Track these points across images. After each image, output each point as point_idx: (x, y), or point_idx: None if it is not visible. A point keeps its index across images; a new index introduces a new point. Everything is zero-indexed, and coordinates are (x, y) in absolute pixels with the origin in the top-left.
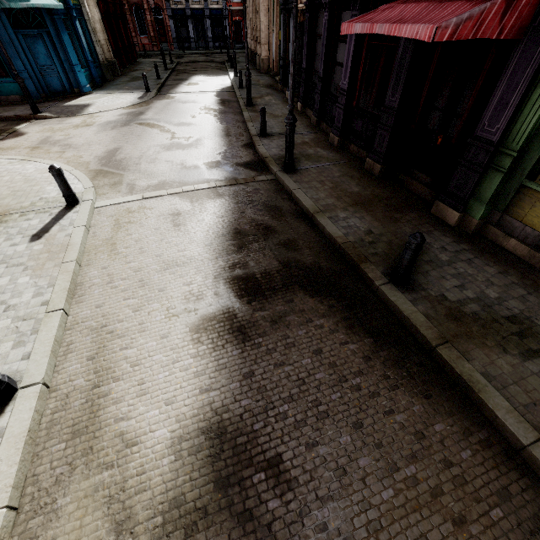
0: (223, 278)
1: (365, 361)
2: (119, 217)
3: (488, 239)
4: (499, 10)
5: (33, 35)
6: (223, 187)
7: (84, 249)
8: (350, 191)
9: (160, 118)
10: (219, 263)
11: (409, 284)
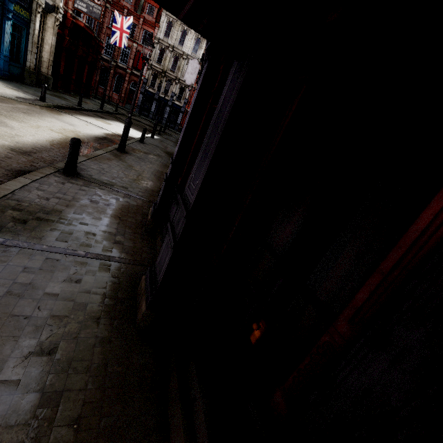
0: None
1: None
2: None
3: None
4: None
5: None
6: None
7: None
8: None
9: None
10: None
11: None
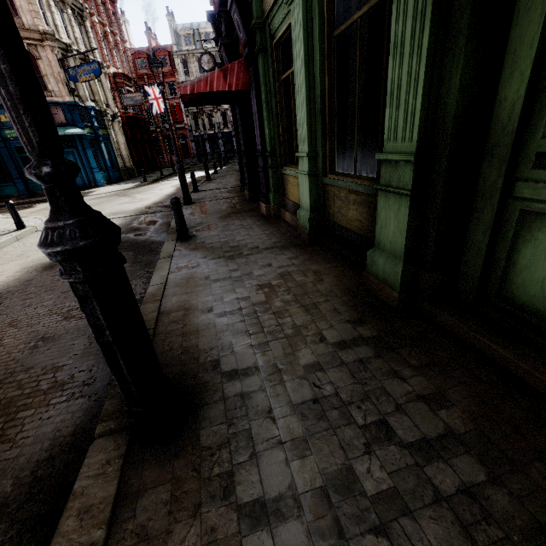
0: None
1: None
2: None
3: (281, 218)
4: (220, 76)
5: (67, 152)
6: (133, 216)
7: (5, 247)
8: (217, 208)
9: (137, 192)
10: None
11: (188, 240)
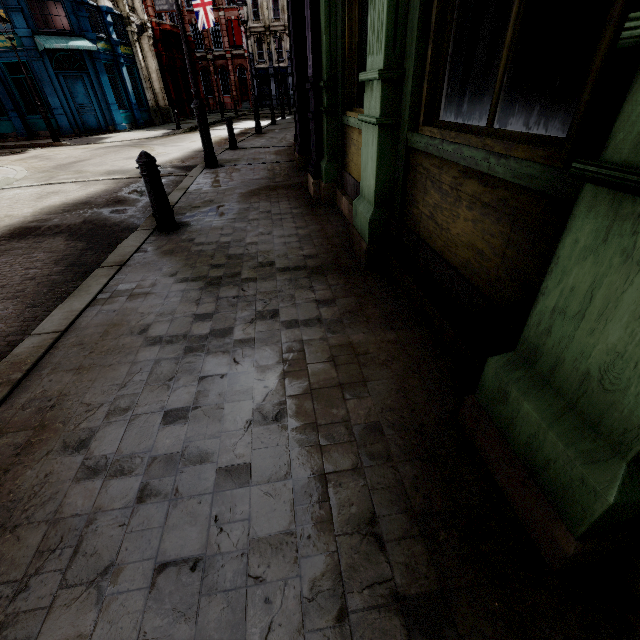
0: (11, 227)
1: (24, 280)
2: (3, 194)
3: (336, 206)
4: None
5: (74, 77)
6: (130, 179)
7: None
8: (247, 178)
9: (160, 143)
10: (27, 219)
11: (173, 231)
